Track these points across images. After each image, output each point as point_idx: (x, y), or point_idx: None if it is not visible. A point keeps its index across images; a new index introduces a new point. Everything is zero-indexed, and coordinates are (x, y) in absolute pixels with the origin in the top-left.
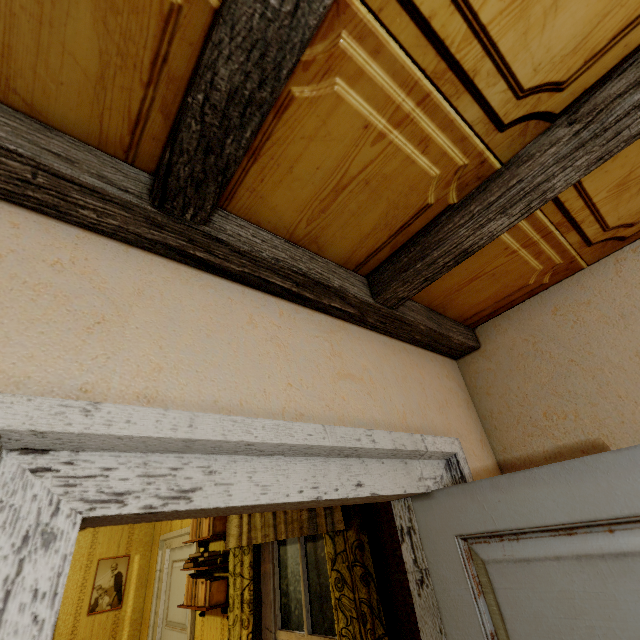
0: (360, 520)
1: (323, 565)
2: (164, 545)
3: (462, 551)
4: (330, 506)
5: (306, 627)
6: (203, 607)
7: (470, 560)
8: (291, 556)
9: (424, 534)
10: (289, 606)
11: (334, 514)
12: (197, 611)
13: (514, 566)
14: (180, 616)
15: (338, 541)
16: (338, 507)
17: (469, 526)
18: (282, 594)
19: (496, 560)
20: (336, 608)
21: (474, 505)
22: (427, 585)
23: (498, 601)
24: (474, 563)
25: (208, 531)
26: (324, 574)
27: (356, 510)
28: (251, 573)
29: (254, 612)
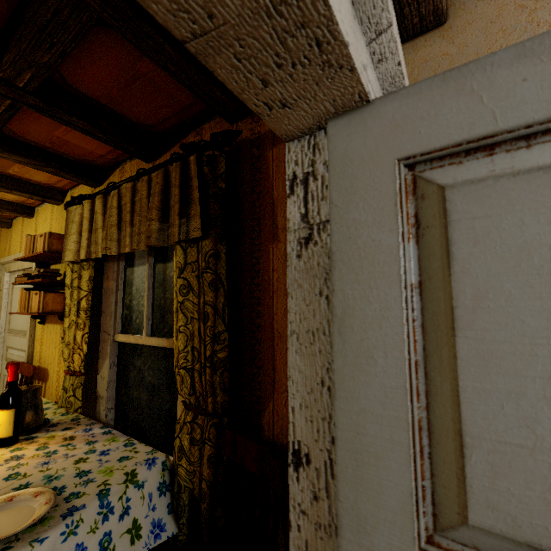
0: (221, 231)
1: (171, 283)
2: (2, 269)
3: (402, 182)
4: (180, 42)
5: (145, 331)
6: (36, 313)
7: (410, 196)
8: (138, 276)
9: (337, 169)
10: (131, 316)
11: (191, 222)
12: (37, 321)
13: (510, 182)
14: (22, 326)
15: (190, 252)
16: (197, 215)
17: (434, 138)
18: (125, 307)
19: (472, 180)
20: (177, 311)
21: (460, 101)
22: (316, 242)
23: (450, 238)
24: (416, 198)
25: (43, 248)
26: (171, 290)
27: (218, 221)
28: (90, 286)
29: (94, 320)
